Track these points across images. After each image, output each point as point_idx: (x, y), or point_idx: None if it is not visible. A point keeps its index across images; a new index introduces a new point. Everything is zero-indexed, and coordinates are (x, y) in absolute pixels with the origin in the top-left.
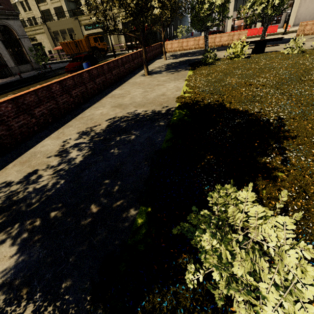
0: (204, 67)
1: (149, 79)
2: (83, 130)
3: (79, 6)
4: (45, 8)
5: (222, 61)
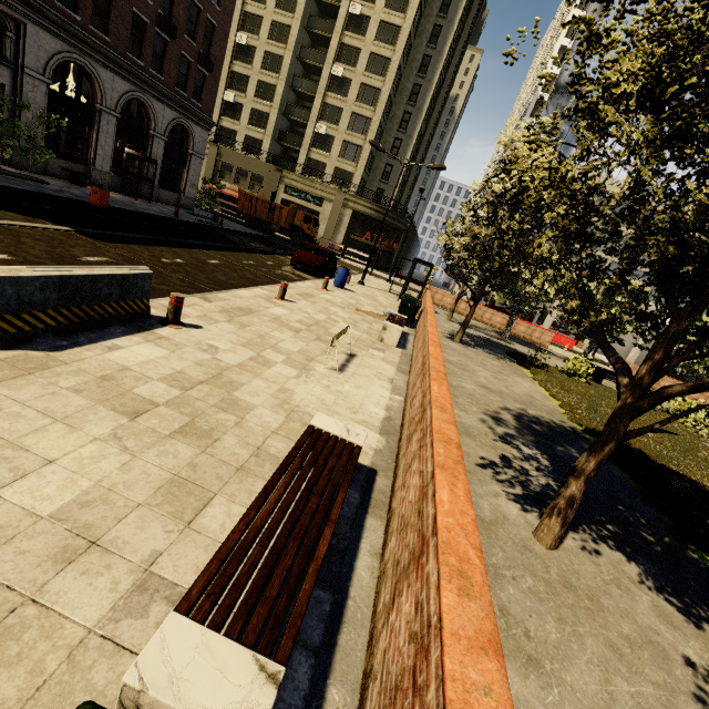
0: (543, 372)
1: (472, 353)
2: (487, 412)
3: (286, 155)
4: (230, 127)
5: (554, 370)
